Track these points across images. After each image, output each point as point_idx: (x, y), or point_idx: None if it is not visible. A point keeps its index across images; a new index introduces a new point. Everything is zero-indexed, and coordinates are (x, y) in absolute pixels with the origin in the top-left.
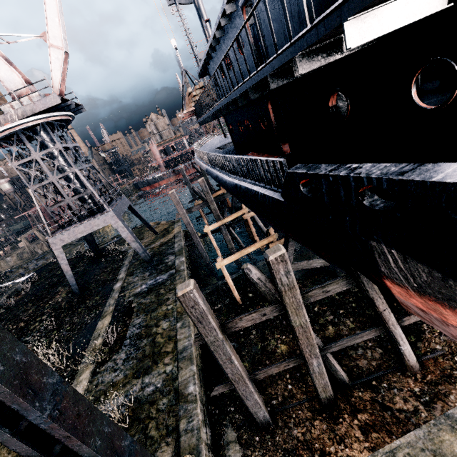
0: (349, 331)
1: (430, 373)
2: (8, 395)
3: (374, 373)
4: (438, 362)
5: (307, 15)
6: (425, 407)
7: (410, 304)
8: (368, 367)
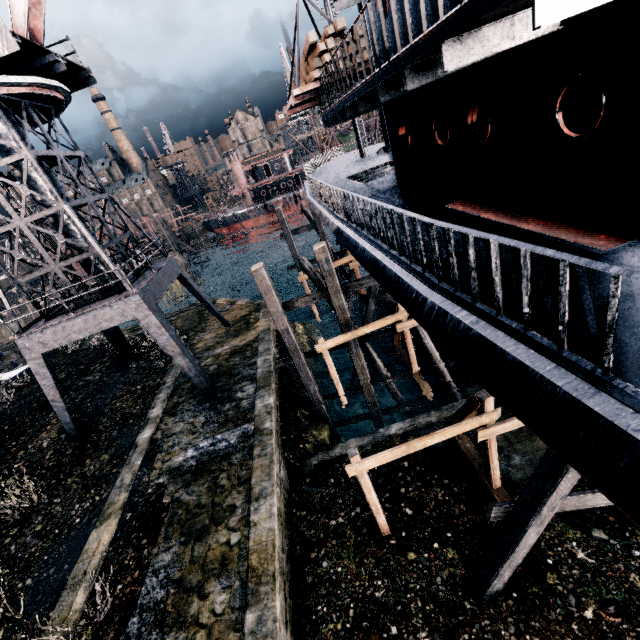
0: None
1: None
2: None
3: None
4: None
5: None
6: None
7: None
8: None
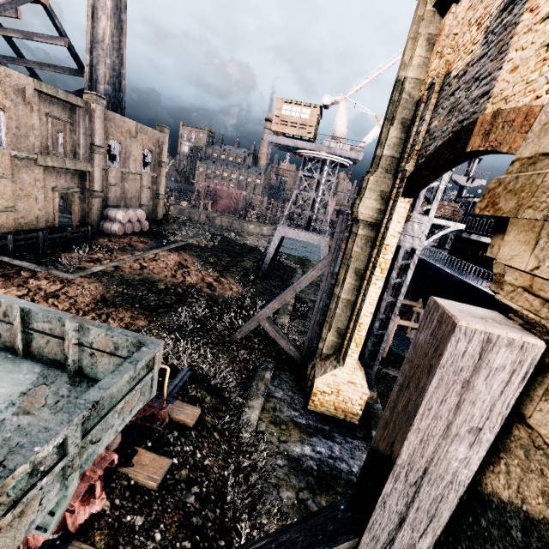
0: None
1: None
2: (406, 286)
3: None
4: None
5: None
6: None
7: None
8: None
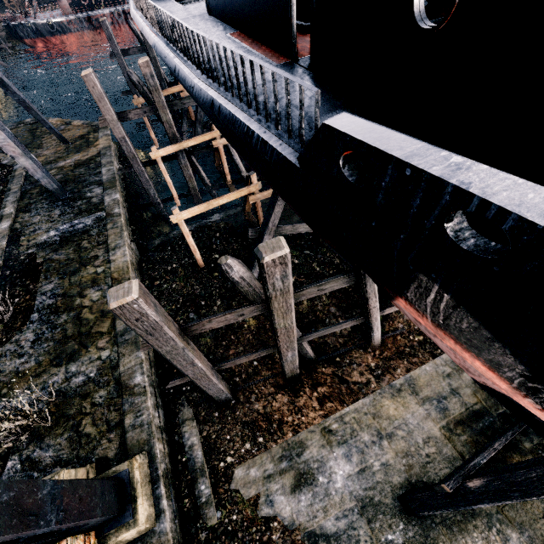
0: (323, 307)
1: (388, 350)
2: None
3: (340, 349)
4: (396, 340)
5: None
6: (376, 379)
7: (408, 312)
8: (335, 344)
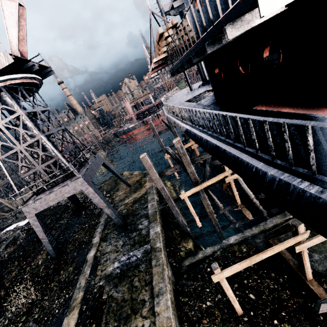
0: None
1: None
2: None
3: None
4: None
5: None
6: None
7: None
8: None
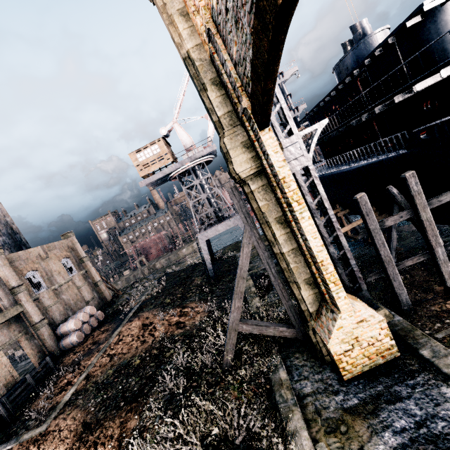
0: None
1: None
2: (326, 201)
3: None
4: None
5: (406, 74)
6: None
7: None
8: None
